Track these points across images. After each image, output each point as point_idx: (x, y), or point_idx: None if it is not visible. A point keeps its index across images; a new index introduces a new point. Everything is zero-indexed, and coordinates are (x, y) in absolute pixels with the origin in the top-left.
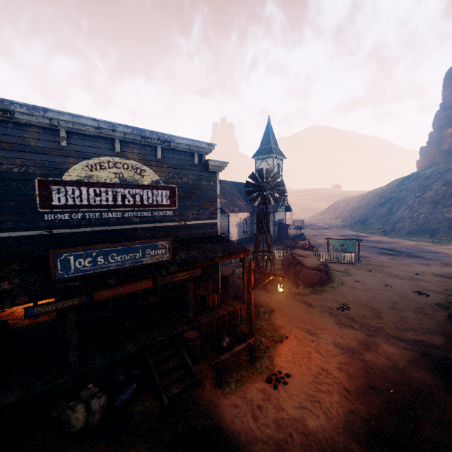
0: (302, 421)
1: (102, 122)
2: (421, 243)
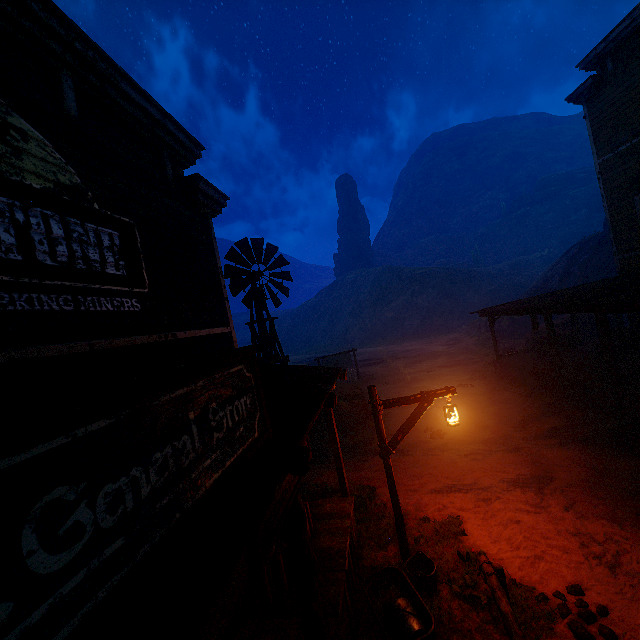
0: None
1: None
2: (383, 347)
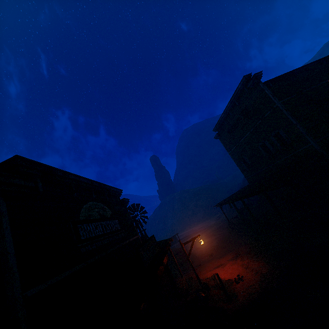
0: (263, 273)
1: (88, 180)
2: (191, 229)
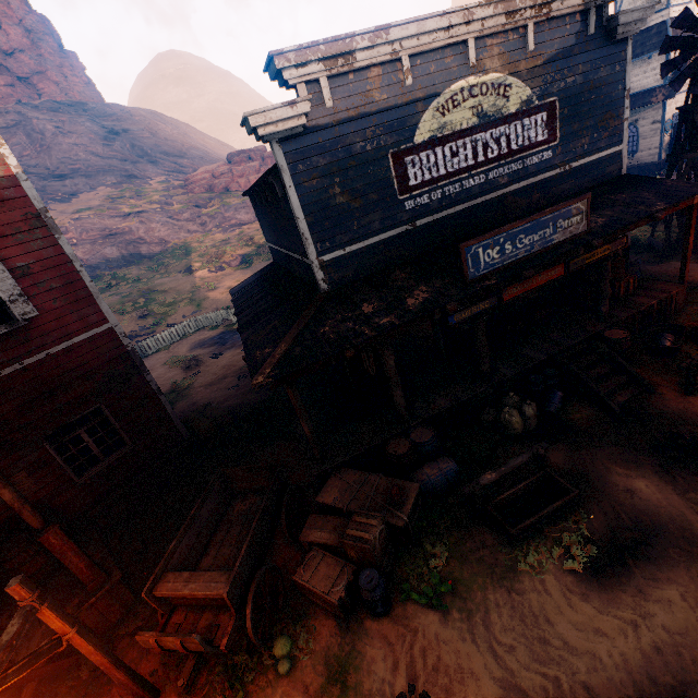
0: None
1: (453, 14)
2: None
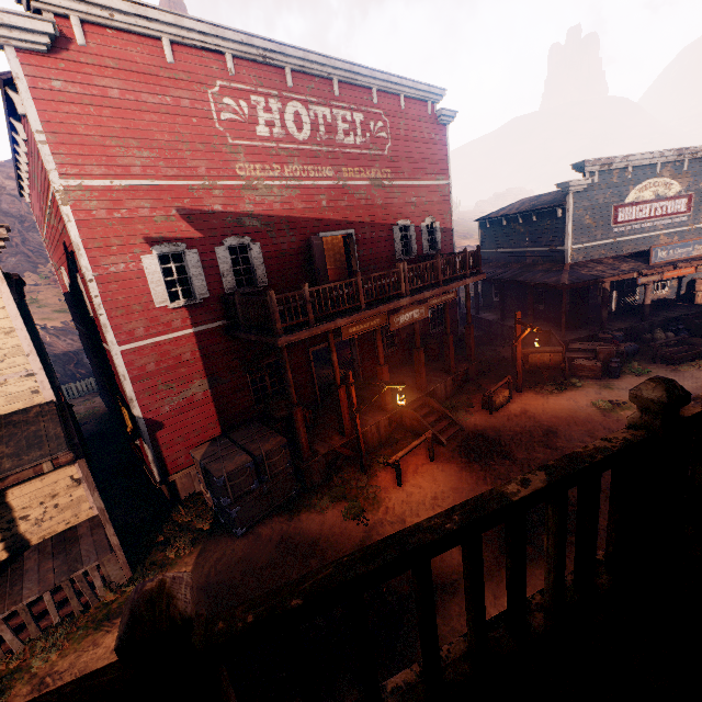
0: None
1: (655, 153)
2: None
